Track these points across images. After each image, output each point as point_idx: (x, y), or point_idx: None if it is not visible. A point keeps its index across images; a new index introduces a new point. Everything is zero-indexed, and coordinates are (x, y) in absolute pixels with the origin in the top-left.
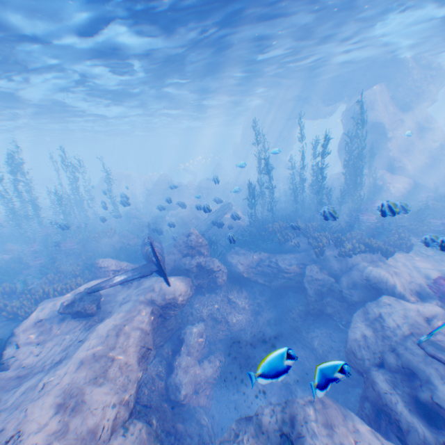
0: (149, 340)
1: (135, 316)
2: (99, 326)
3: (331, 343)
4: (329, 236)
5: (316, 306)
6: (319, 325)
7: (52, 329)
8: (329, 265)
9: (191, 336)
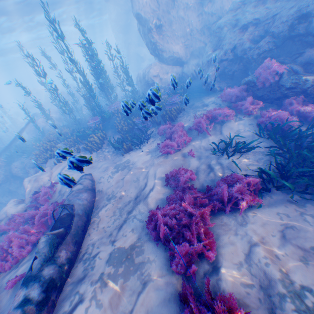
0: None
1: None
2: None
3: None
4: (52, 144)
5: None
6: None
7: None
8: None
9: None
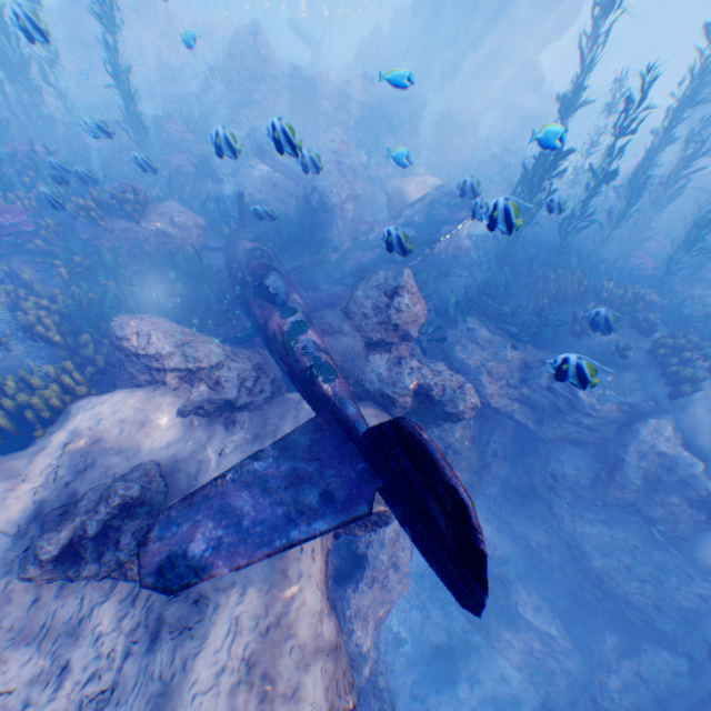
0: (342, 676)
1: (296, 602)
2: (193, 673)
3: (629, 562)
4: (707, 352)
5: (630, 498)
6: (609, 518)
7: (13, 601)
8: (693, 425)
9: (381, 550)
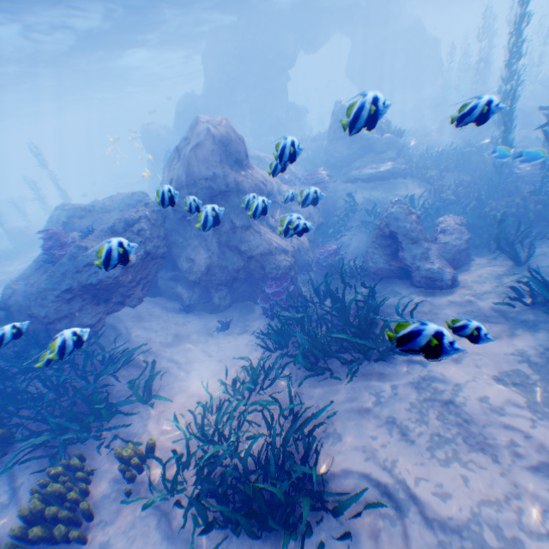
0: None
1: None
2: None
3: None
4: None
5: None
6: None
7: None
8: None
9: None
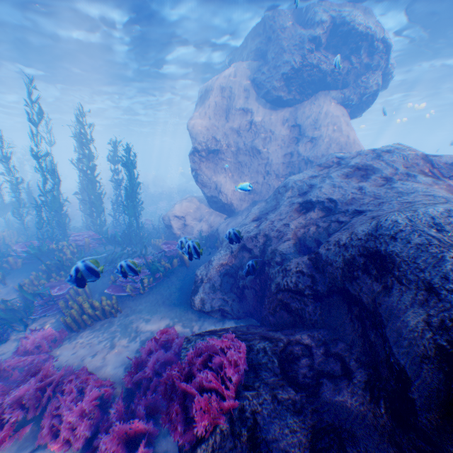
0: None
1: None
2: None
3: None
4: None
5: None
6: None
7: None
8: None
9: None
